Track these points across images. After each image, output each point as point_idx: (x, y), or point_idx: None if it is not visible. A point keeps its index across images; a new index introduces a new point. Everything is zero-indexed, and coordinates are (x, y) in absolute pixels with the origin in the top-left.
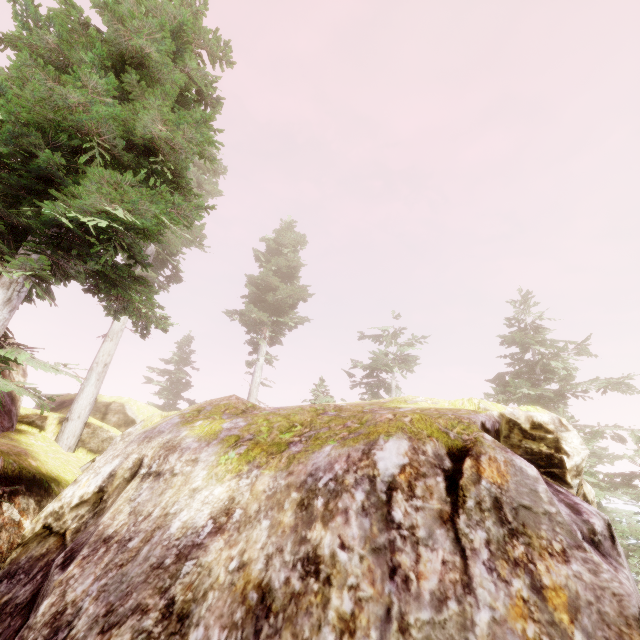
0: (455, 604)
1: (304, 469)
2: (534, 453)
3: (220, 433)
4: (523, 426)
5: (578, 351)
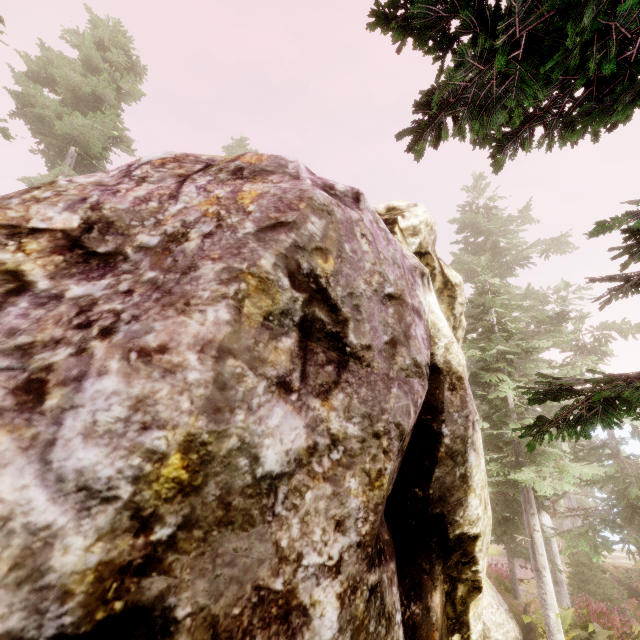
0: (156, 204)
1: None
2: None
3: None
4: (378, 212)
5: (522, 220)
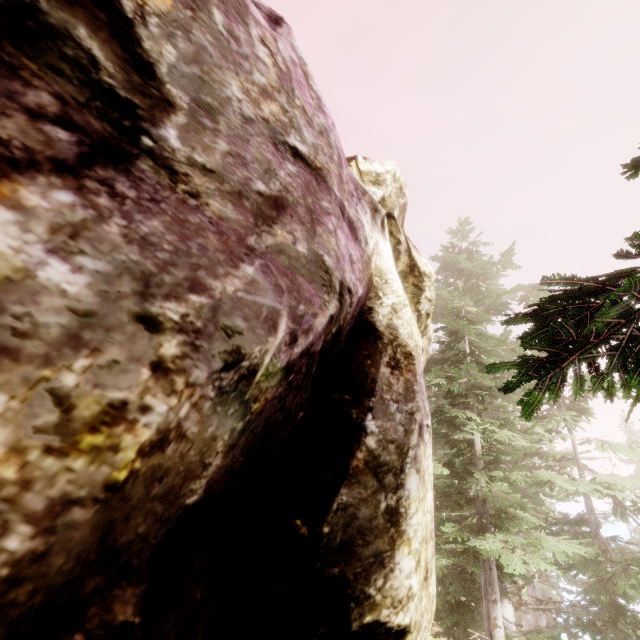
0: None
1: None
2: None
3: None
4: None
5: (503, 264)
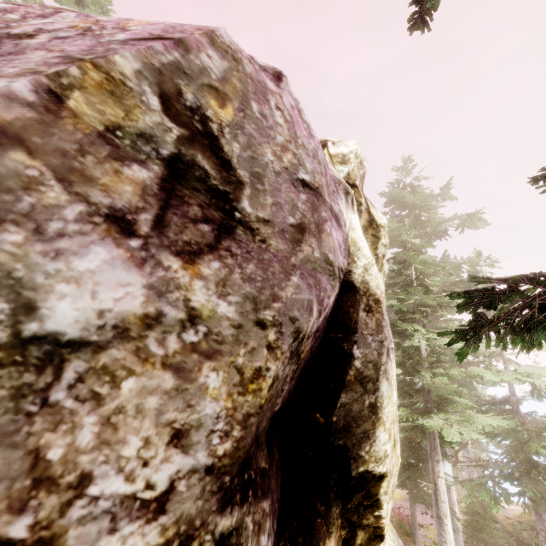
0: (17, 17)
1: None
2: None
3: None
4: None
5: (442, 197)
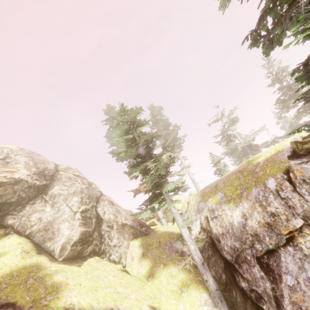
0: (305, 205)
1: (253, 198)
2: (308, 148)
3: (220, 200)
4: (300, 141)
5: None
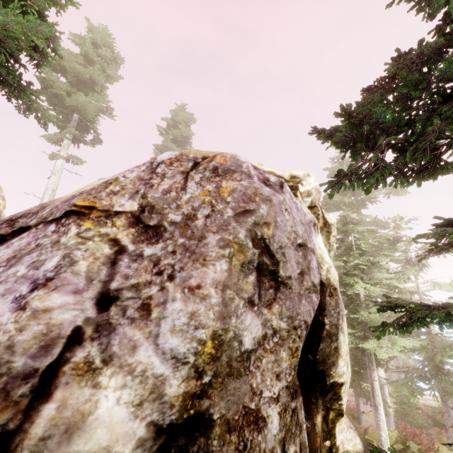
0: (175, 194)
1: None
2: None
3: None
4: (285, 178)
5: None
